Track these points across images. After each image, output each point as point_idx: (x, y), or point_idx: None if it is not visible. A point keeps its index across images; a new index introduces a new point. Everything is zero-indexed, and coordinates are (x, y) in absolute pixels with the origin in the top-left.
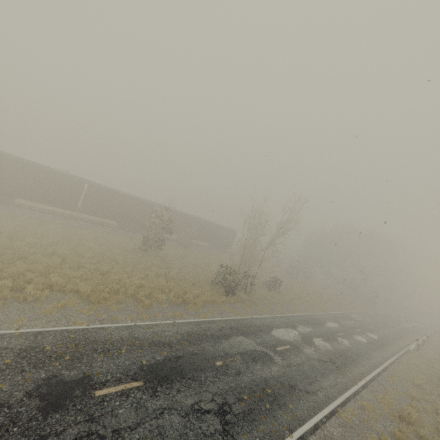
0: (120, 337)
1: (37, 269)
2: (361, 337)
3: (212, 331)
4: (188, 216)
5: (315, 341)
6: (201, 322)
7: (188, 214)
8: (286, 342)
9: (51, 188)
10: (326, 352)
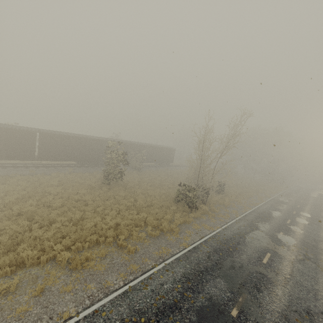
0: (121, 321)
1: (2, 242)
2: (302, 220)
3: (203, 262)
4: (135, 144)
5: (280, 238)
6: (188, 254)
7: (134, 142)
8: (263, 249)
9: (4, 143)
10: (296, 247)
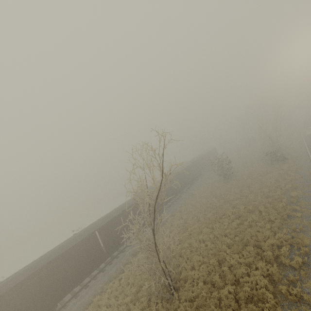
0: None
1: (260, 199)
2: None
3: None
4: (201, 156)
5: None
6: None
7: (200, 156)
8: None
9: (169, 189)
10: None
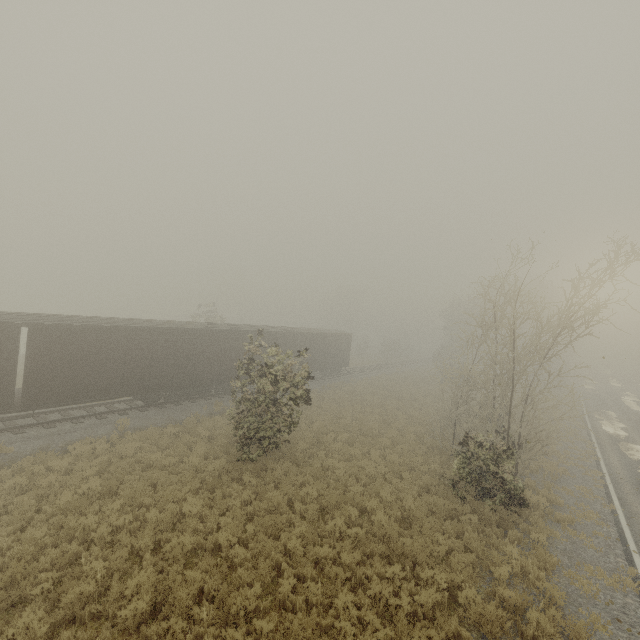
0: None
1: None
2: None
3: None
4: (275, 333)
5: None
6: None
7: (272, 329)
8: None
9: None
10: None
